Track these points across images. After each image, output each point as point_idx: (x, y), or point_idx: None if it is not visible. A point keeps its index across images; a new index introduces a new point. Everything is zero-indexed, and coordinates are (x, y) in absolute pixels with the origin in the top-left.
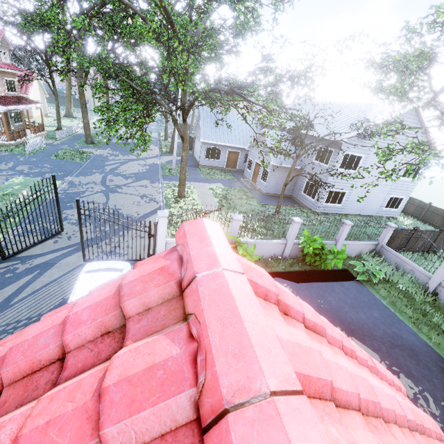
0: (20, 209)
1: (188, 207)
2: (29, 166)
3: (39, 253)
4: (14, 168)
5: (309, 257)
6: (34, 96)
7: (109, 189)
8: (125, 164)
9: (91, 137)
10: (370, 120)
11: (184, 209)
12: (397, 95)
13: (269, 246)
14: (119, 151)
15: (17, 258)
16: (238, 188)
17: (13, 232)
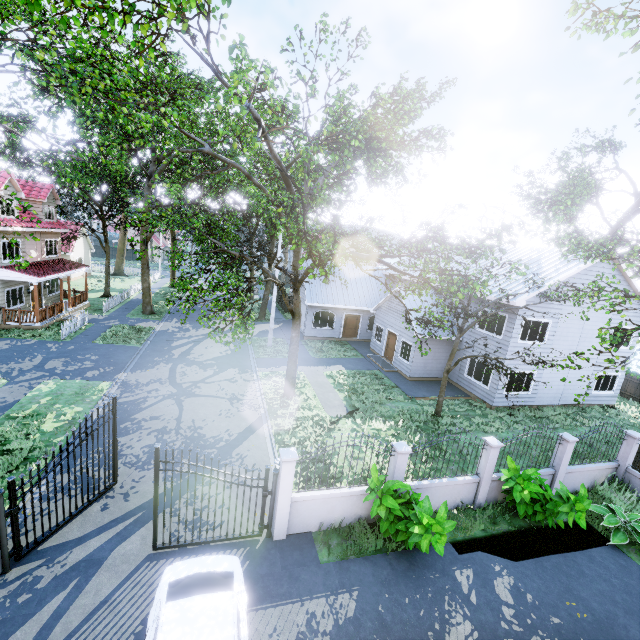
0: (58, 463)
1: (302, 412)
2: (64, 359)
3: (77, 537)
4: (43, 366)
5: (522, 506)
6: (76, 253)
7: (182, 391)
8: (200, 344)
9: (152, 304)
10: (550, 273)
11: (298, 417)
12: (602, 252)
13: (453, 489)
14: (190, 322)
15: (40, 552)
16: (368, 371)
17: (41, 506)
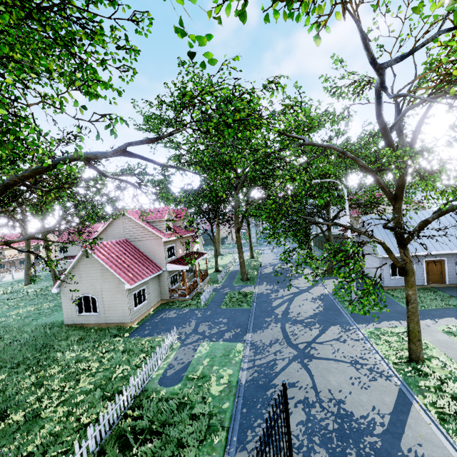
0: None
1: (452, 386)
2: (207, 323)
3: None
4: (197, 330)
5: None
6: (196, 246)
7: (301, 352)
8: (292, 302)
9: (246, 273)
10: None
11: (451, 393)
12: None
13: None
14: (276, 284)
15: None
16: None
17: None
